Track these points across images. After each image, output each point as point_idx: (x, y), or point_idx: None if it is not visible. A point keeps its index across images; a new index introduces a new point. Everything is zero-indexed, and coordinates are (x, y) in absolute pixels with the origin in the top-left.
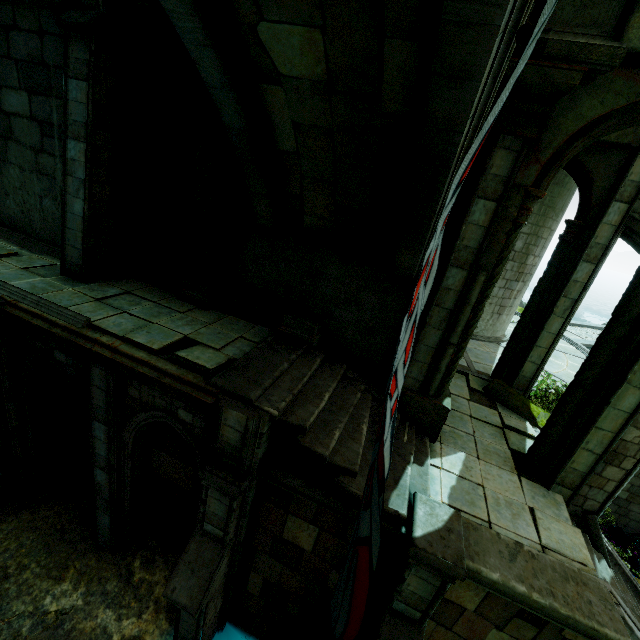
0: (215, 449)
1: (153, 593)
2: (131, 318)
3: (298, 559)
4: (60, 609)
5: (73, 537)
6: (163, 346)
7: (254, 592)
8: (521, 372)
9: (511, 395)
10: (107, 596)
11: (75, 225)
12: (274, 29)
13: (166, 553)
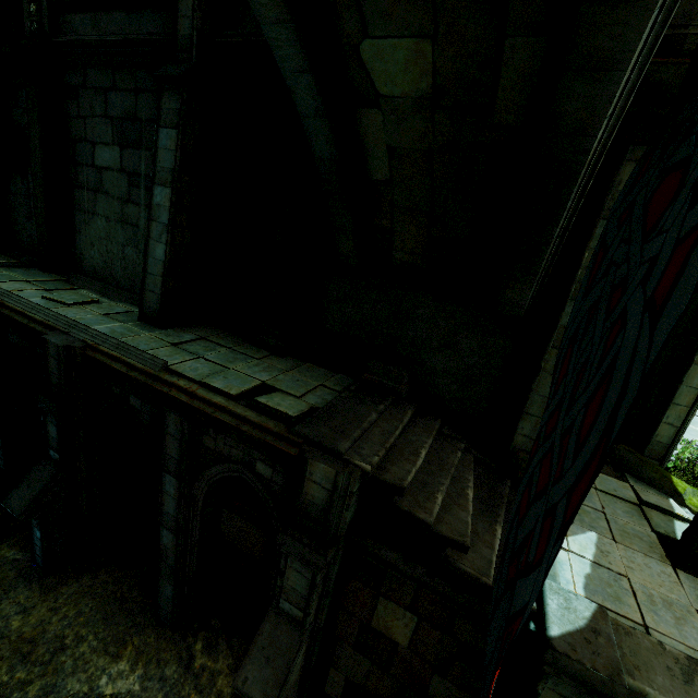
0: (297, 509)
1: (215, 684)
2: (207, 363)
3: (390, 656)
4: (116, 693)
5: (132, 608)
6: (241, 392)
7: (333, 695)
8: (654, 436)
9: (644, 464)
10: (165, 683)
11: (156, 270)
12: (378, 46)
13: (230, 636)
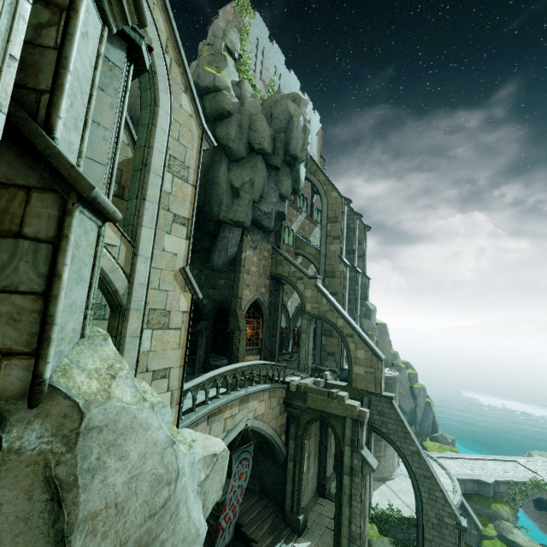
0: None
1: None
2: None
3: None
4: None
5: None
6: None
7: None
8: None
9: None
10: None
11: None
12: None
13: None
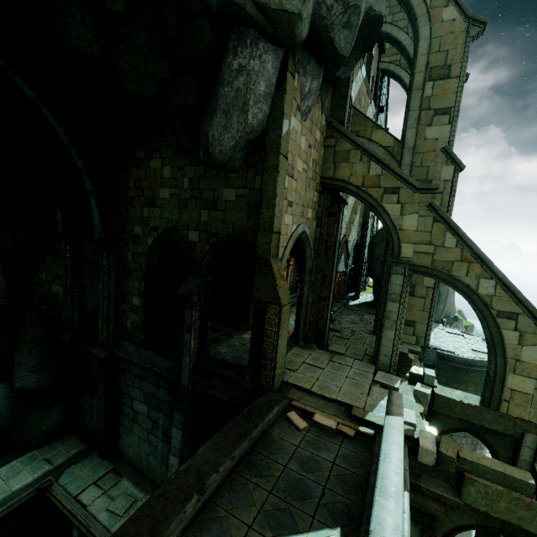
0: None
1: None
2: None
3: None
4: None
5: None
6: None
7: None
8: None
9: None
10: None
11: None
12: None
13: None
